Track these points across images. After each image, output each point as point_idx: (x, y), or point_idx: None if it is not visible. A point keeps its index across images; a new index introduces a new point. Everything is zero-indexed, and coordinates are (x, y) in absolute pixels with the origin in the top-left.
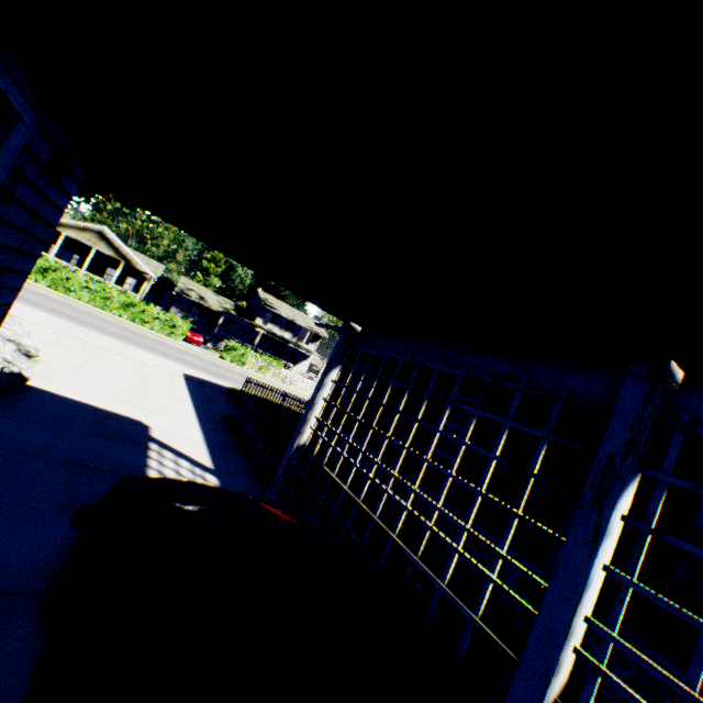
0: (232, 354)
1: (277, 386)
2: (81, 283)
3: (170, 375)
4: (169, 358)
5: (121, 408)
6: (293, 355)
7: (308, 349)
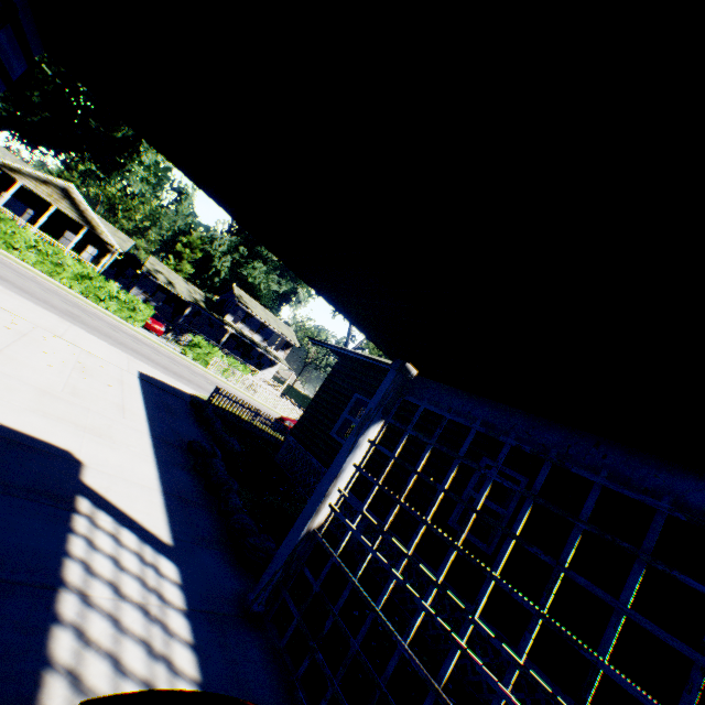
0: (196, 351)
1: (241, 393)
2: (29, 242)
3: (122, 372)
4: (123, 349)
5: (43, 427)
6: (260, 360)
7: (277, 356)
